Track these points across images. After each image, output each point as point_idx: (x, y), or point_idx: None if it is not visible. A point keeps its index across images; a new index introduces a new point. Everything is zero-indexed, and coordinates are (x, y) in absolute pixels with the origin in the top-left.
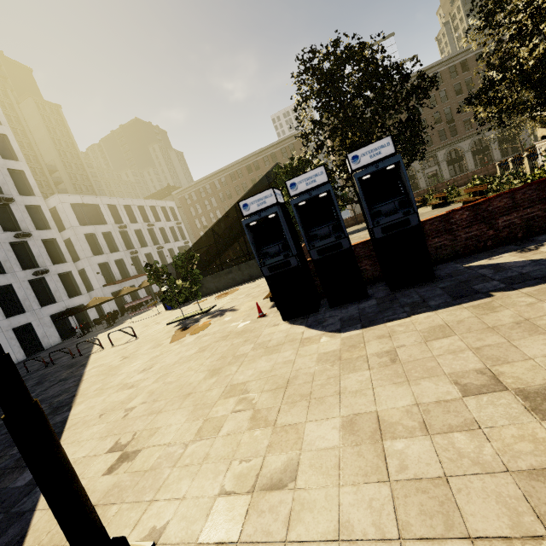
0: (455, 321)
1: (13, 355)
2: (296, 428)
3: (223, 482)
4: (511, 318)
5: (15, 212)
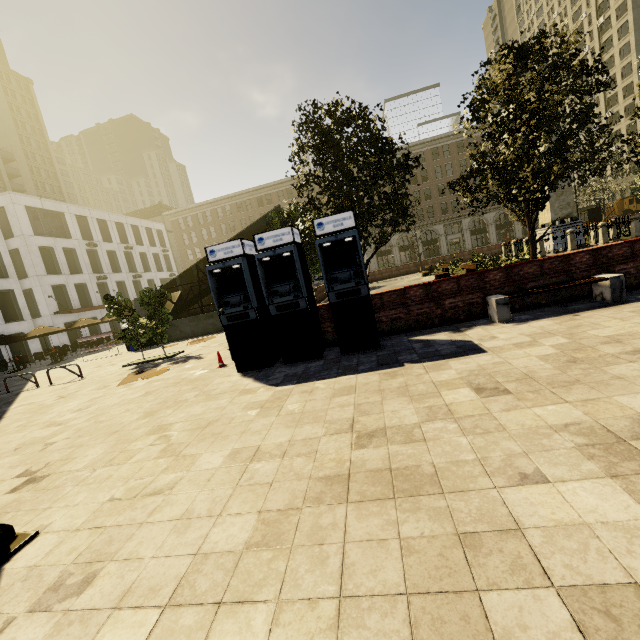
0: (364, 383)
1: None
2: (194, 457)
3: (115, 493)
4: (398, 384)
5: None
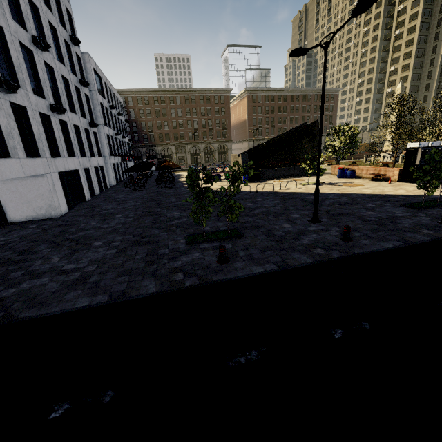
0: None
1: (86, 192)
2: None
3: None
4: None
5: (72, 56)
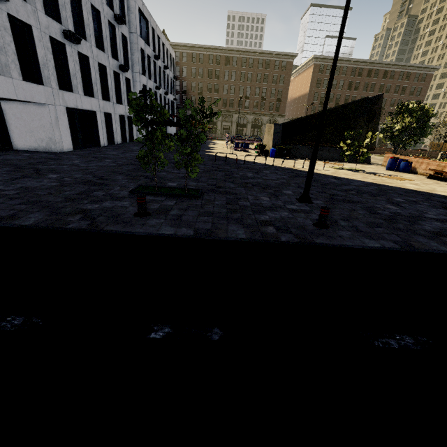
0: None
1: (102, 137)
2: None
3: None
4: None
5: None
